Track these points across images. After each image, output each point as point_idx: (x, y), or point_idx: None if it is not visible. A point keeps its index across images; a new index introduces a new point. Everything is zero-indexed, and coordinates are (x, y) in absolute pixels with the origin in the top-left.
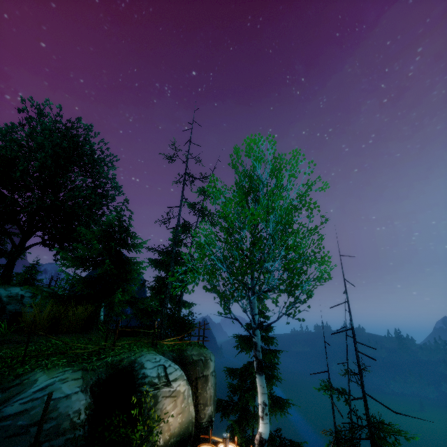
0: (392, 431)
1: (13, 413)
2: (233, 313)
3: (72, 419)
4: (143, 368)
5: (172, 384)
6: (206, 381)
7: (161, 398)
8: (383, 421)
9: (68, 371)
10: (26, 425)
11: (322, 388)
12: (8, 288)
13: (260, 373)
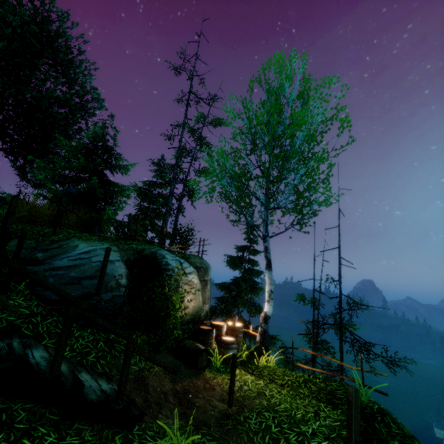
0: (349, 325)
1: (64, 266)
2: (249, 221)
3: (118, 280)
4: (165, 258)
5: (188, 276)
6: (206, 285)
7: (181, 283)
8: (343, 319)
9: (105, 244)
10: (78, 277)
11: (296, 299)
12: None
13: (269, 269)
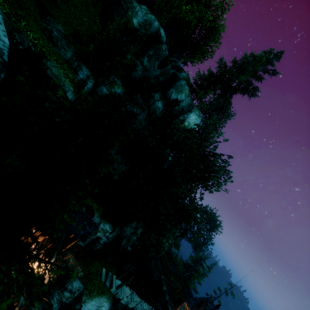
0: None
1: None
2: None
3: None
4: None
5: None
6: None
7: None
8: None
9: None
10: None
11: None
12: (176, 250)
13: None
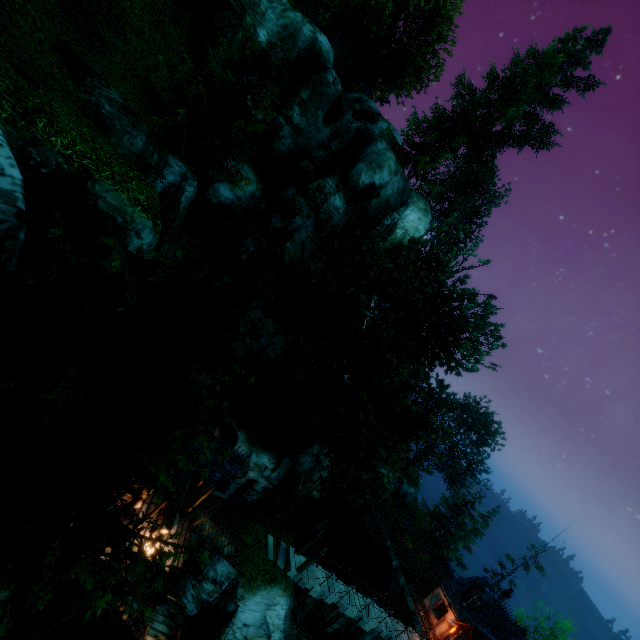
0: None
1: None
2: None
3: None
4: None
5: None
6: None
7: None
8: None
9: None
10: None
11: None
12: (411, 488)
13: None
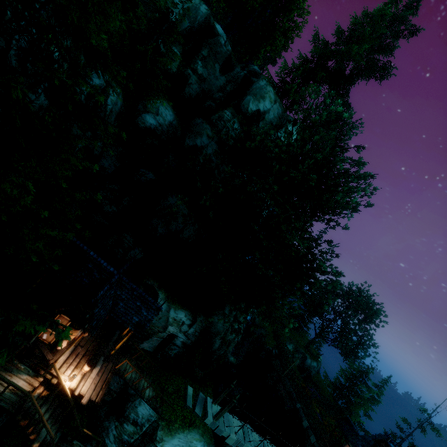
0: None
1: None
2: None
3: None
4: None
5: None
6: None
7: None
8: None
9: None
10: None
11: None
12: (313, 362)
13: None
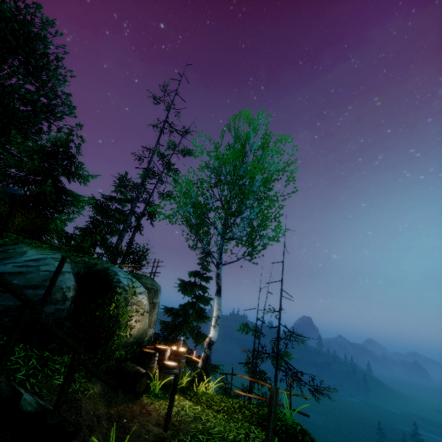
0: (285, 355)
1: (8, 272)
2: (206, 247)
3: (65, 293)
4: (117, 275)
5: (138, 295)
6: (154, 307)
7: (130, 303)
8: (280, 349)
9: (58, 253)
10: (21, 286)
11: (240, 328)
12: None
13: (219, 295)
